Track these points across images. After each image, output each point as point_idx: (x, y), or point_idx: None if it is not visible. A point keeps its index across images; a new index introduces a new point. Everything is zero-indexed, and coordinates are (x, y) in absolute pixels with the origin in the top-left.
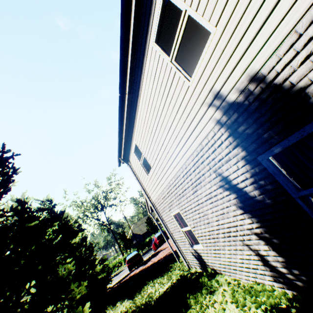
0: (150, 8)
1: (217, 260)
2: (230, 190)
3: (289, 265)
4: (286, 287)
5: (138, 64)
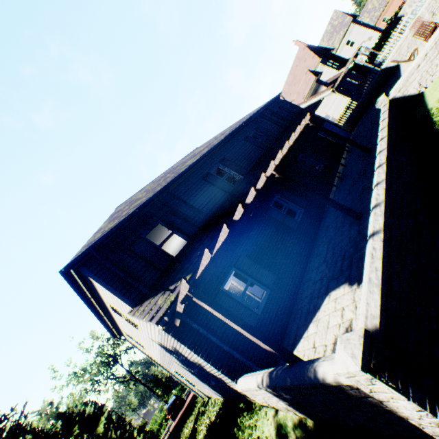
0: (103, 301)
1: (205, 391)
2: (182, 366)
3: (214, 390)
4: (221, 397)
5: (106, 308)
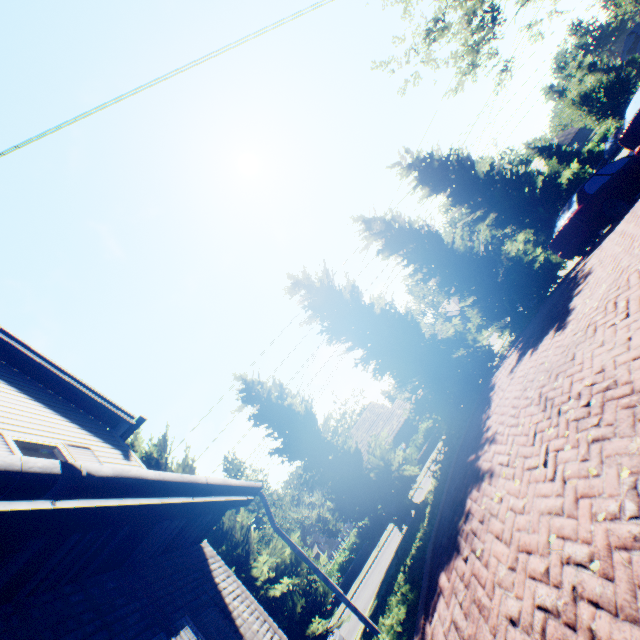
0: None
1: None
2: None
3: None
4: None
5: None
